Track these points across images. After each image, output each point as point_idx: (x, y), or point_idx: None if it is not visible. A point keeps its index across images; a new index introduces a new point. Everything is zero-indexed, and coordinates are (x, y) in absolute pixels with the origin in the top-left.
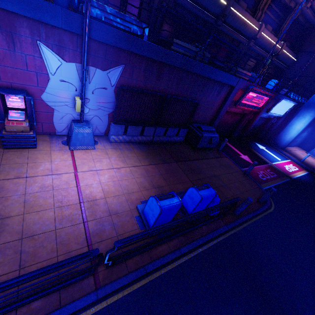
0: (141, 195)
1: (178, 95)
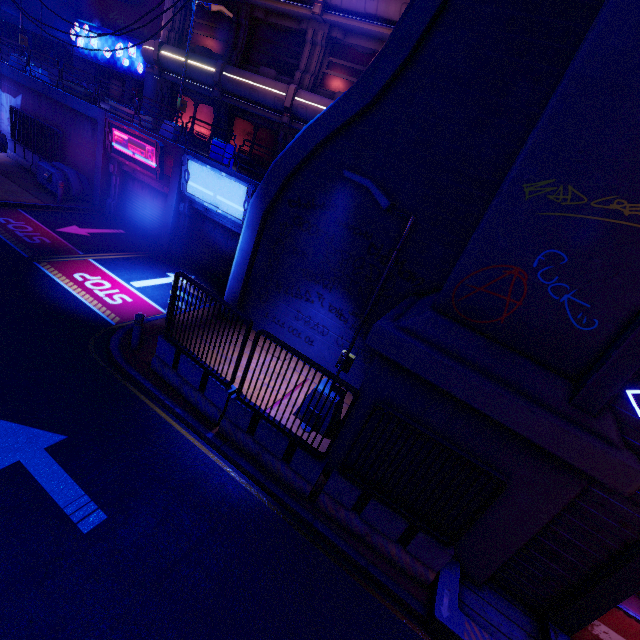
0: None
1: (57, 127)
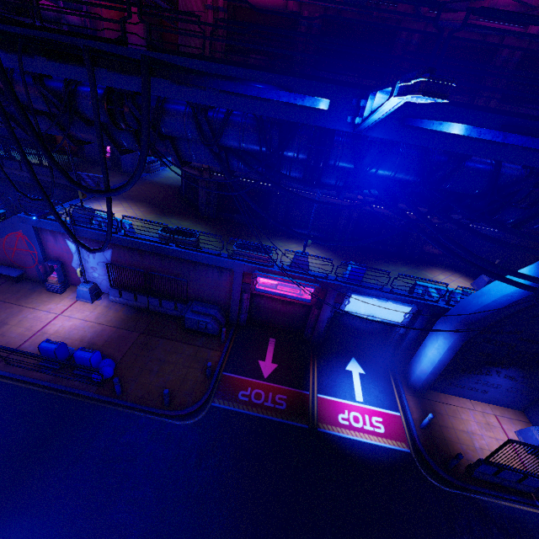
0: (73, 343)
1: (168, 271)
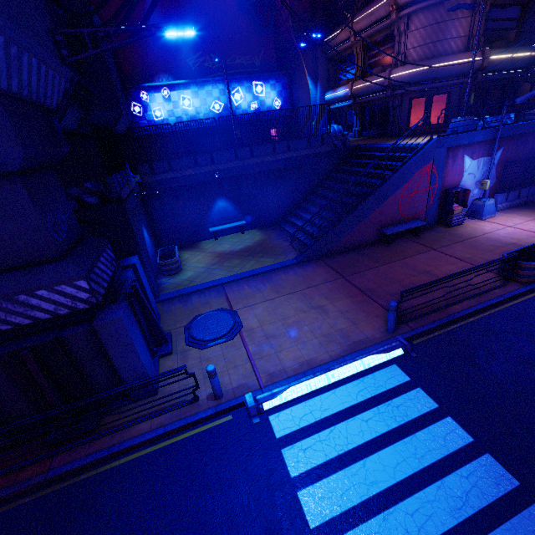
0: None
1: None
